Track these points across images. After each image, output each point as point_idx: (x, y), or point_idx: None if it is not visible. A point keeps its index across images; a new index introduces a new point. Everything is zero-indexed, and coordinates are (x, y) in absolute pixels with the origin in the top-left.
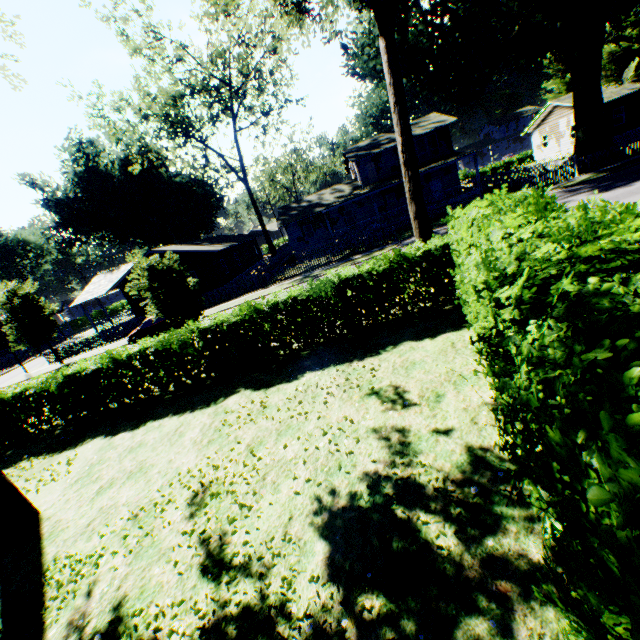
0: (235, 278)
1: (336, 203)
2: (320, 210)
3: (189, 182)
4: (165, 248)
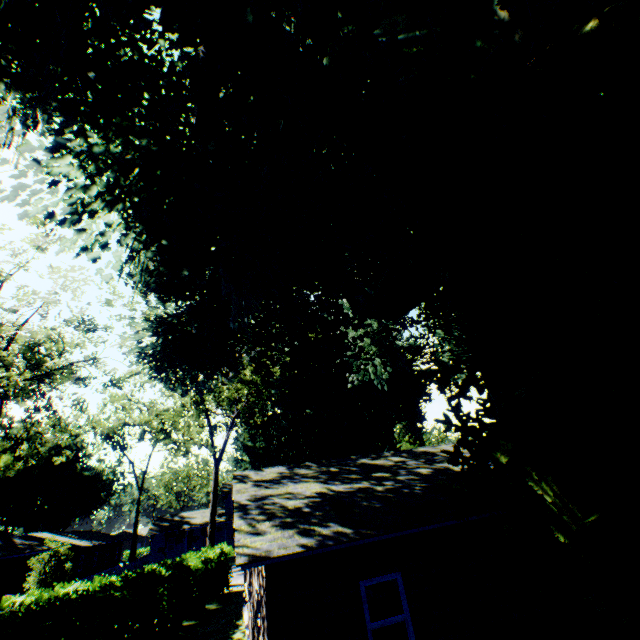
0: (83, 578)
1: (199, 524)
2: (187, 526)
3: (95, 476)
4: (41, 533)
